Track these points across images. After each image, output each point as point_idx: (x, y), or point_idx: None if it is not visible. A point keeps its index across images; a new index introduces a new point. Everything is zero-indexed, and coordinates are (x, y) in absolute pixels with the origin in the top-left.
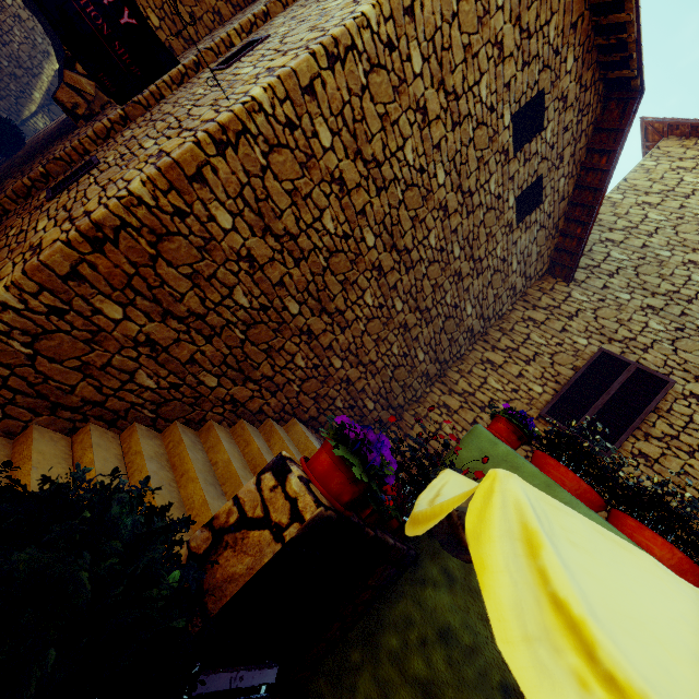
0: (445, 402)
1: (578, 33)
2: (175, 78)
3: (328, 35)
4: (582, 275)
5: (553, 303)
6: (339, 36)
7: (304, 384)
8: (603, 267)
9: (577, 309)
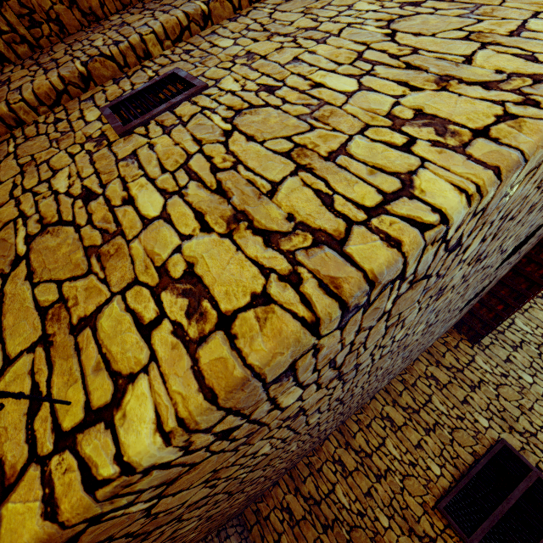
0: (340, 457)
1: None
2: (44, 95)
3: (353, 261)
4: (487, 339)
5: (456, 364)
6: (381, 274)
7: (194, 538)
8: (507, 334)
9: (480, 379)
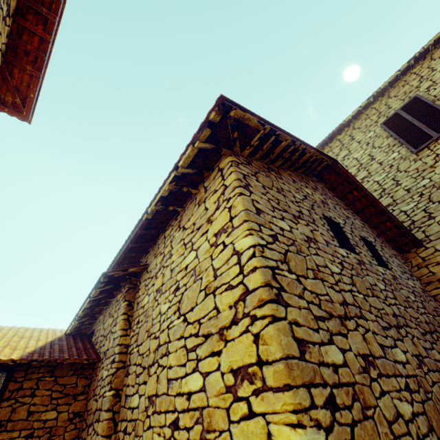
0: None
1: (295, 180)
2: None
3: None
4: (418, 234)
5: None
6: None
7: None
8: (416, 219)
9: None
